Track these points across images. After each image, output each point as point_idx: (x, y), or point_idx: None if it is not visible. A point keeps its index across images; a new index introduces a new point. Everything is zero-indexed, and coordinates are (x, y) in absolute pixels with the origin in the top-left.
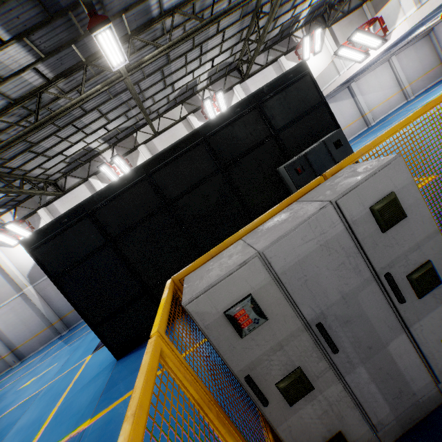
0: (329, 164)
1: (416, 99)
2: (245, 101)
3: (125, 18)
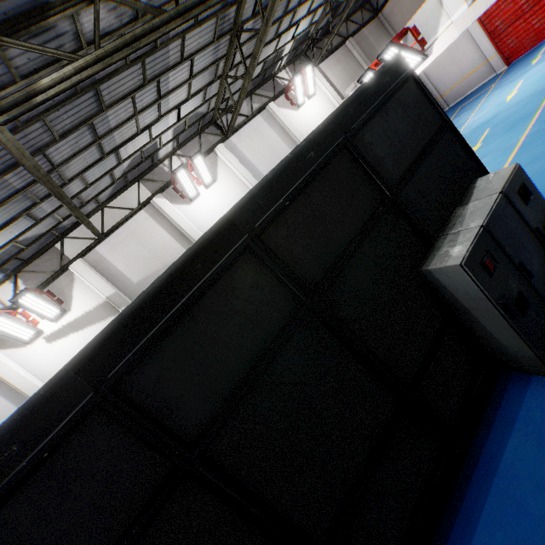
0: (525, 237)
1: None
2: (320, 135)
3: None
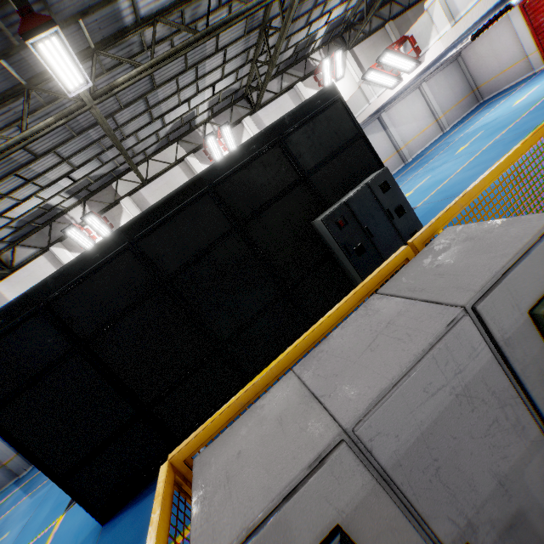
0: (377, 213)
1: (453, 130)
2: (262, 136)
3: (84, 25)
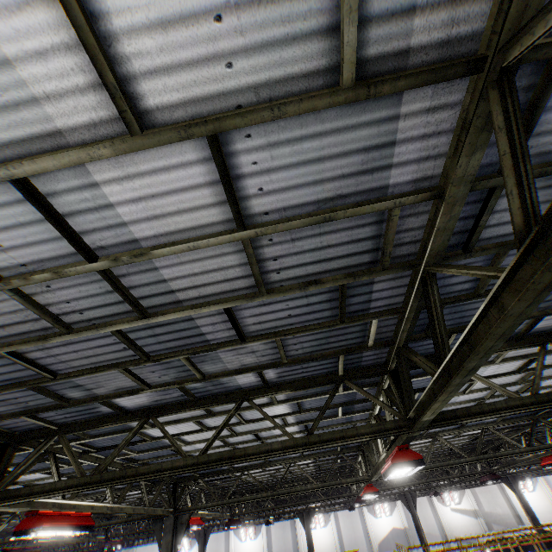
0: None
1: None
2: None
3: None
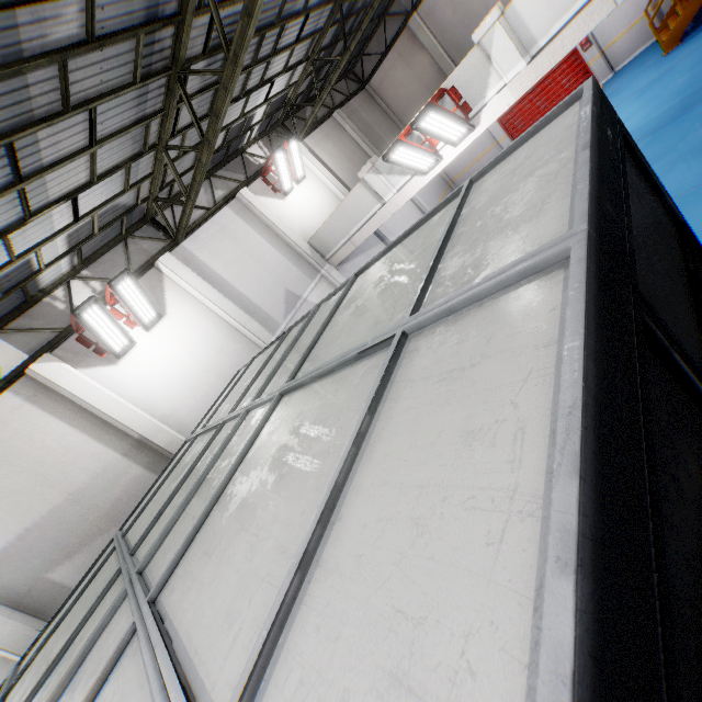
0: None
1: None
2: (603, 299)
3: None
